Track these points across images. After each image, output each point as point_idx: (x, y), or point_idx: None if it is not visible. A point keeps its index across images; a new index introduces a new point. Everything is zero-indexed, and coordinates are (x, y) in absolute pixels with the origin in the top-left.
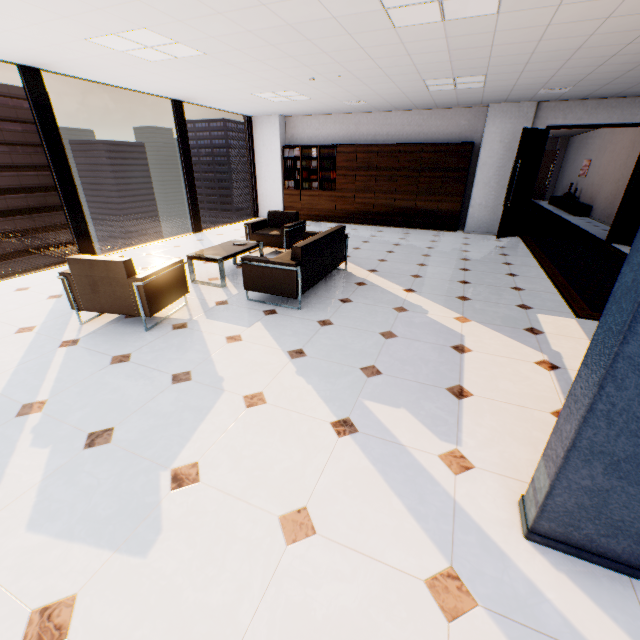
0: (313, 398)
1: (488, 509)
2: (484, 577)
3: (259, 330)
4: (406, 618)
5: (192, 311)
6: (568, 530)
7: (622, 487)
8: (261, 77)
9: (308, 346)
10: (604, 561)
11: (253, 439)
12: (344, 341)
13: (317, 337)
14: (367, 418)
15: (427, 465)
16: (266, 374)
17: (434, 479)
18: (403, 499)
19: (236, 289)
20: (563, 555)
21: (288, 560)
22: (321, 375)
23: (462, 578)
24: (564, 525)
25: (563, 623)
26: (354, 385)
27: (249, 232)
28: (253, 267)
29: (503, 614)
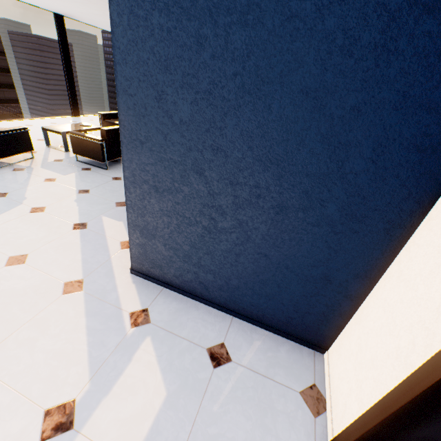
0: (74, 212)
1: (124, 262)
2: (95, 283)
3: (71, 177)
4: (43, 292)
5: (34, 162)
6: (142, 267)
7: (148, 242)
8: (107, 9)
9: (94, 189)
10: (155, 281)
11: (22, 226)
12: (119, 189)
13: (104, 185)
14: (97, 224)
15: (110, 244)
16: (55, 199)
17: (108, 250)
18: (84, 255)
19: (75, 154)
20: (142, 279)
21: (1, 271)
22: (89, 203)
23: (84, 283)
24: (140, 264)
25: (116, 298)
26: (104, 209)
27: (102, 120)
28: (77, 139)
29: (91, 294)
